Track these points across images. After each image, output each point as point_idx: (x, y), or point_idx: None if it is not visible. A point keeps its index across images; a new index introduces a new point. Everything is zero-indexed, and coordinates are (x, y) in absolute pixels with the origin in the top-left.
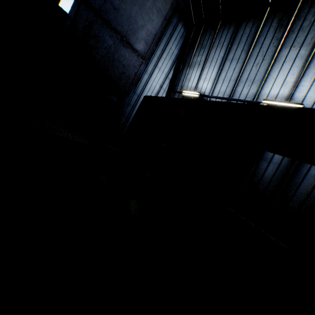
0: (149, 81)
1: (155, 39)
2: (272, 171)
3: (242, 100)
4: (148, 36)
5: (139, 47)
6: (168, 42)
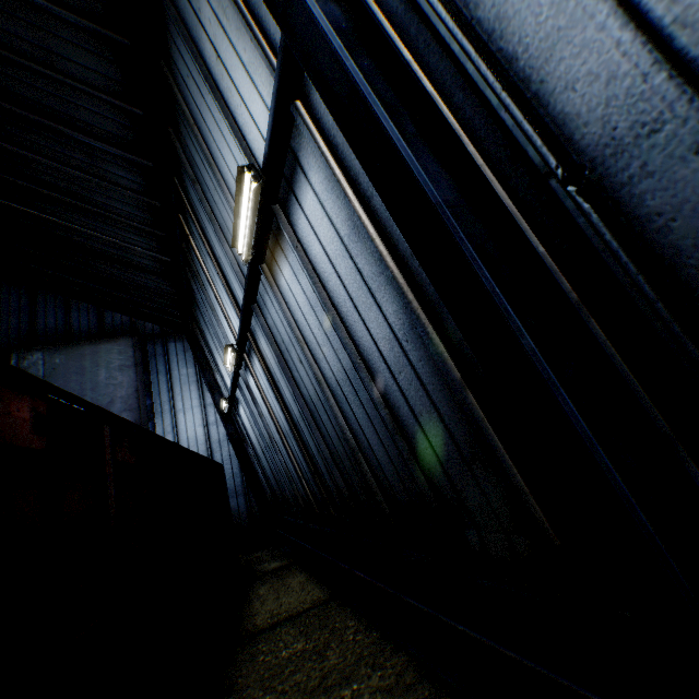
0: (180, 437)
1: (140, 394)
2: (297, 445)
3: (232, 376)
4: (129, 401)
5: None
6: (170, 373)
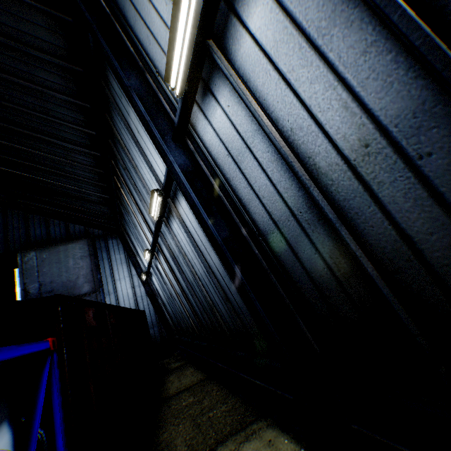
0: (118, 295)
1: (94, 272)
2: (185, 301)
3: (148, 262)
4: (87, 276)
5: (86, 290)
6: (110, 258)
